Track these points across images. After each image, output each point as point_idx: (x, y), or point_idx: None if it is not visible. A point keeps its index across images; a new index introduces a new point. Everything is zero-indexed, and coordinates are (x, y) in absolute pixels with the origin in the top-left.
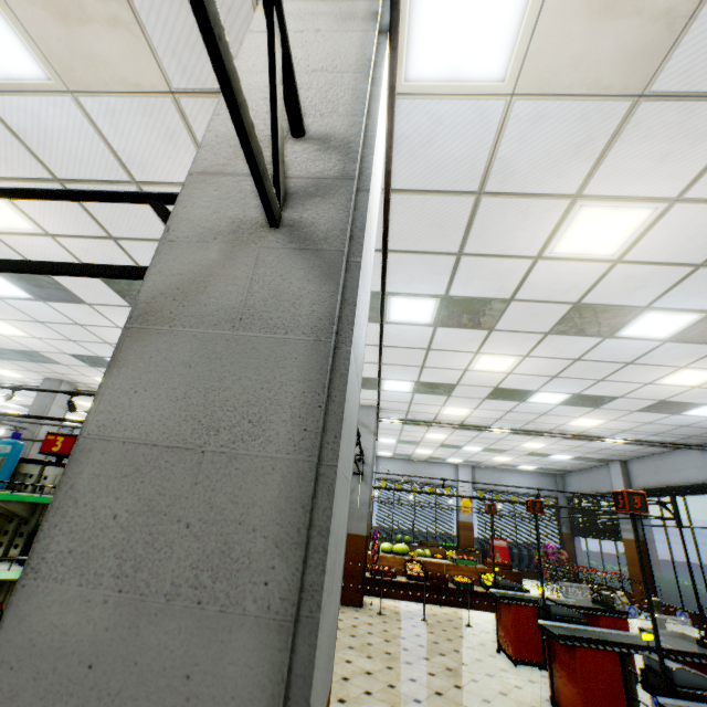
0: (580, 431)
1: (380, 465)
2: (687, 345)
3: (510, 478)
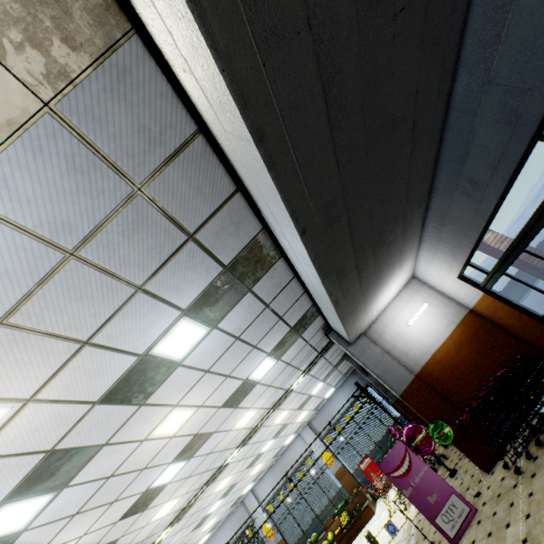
0: (265, 410)
1: (259, 493)
2: (86, 468)
3: (335, 404)
